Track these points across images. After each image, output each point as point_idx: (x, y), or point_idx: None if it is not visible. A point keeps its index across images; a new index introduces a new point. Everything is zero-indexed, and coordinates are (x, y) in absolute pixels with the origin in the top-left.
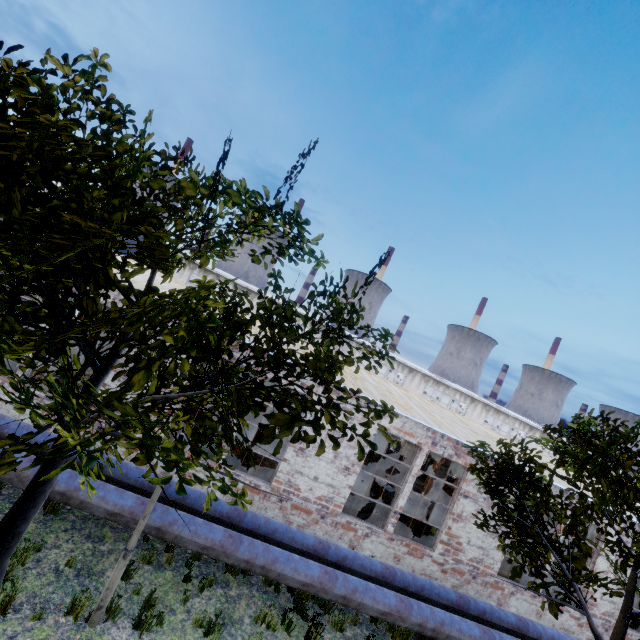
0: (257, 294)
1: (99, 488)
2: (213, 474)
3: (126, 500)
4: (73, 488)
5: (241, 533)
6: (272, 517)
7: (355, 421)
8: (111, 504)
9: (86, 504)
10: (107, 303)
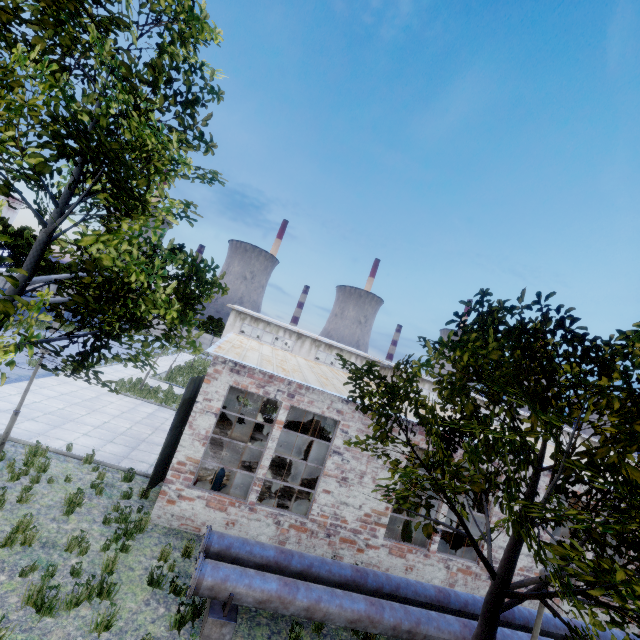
0: (307, 337)
1: (429, 618)
2: (430, 563)
3: (453, 625)
4: (414, 624)
5: (515, 629)
6: (484, 595)
7: (541, 490)
8: (446, 633)
9: (428, 637)
10: (322, 413)
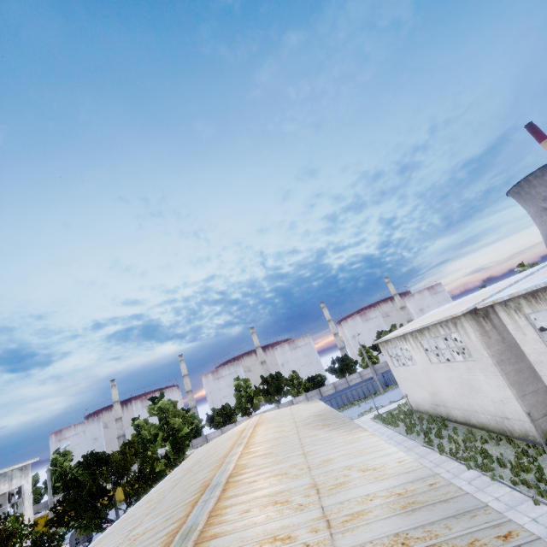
0: (406, 334)
1: None
2: None
3: None
4: None
5: None
6: None
7: None
8: None
9: None
10: None
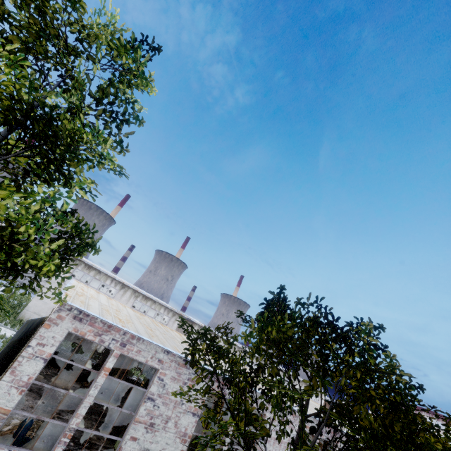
0: (130, 288)
1: None
2: None
3: None
4: None
5: None
6: None
7: (287, 426)
8: None
9: None
10: (146, 361)
